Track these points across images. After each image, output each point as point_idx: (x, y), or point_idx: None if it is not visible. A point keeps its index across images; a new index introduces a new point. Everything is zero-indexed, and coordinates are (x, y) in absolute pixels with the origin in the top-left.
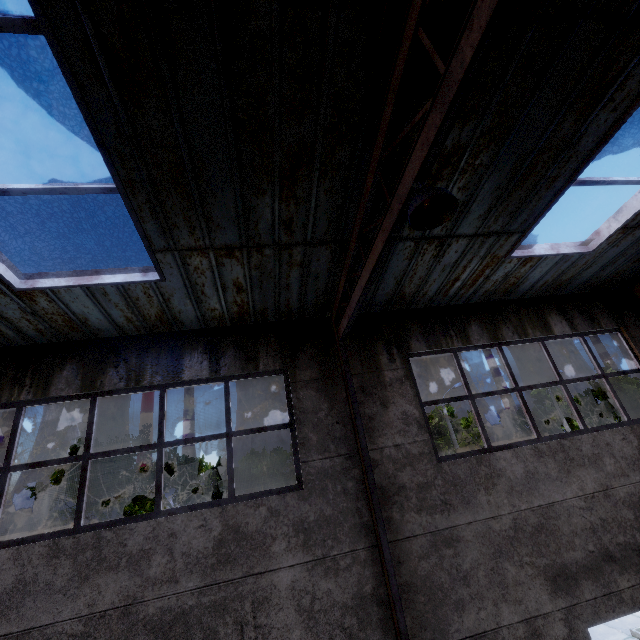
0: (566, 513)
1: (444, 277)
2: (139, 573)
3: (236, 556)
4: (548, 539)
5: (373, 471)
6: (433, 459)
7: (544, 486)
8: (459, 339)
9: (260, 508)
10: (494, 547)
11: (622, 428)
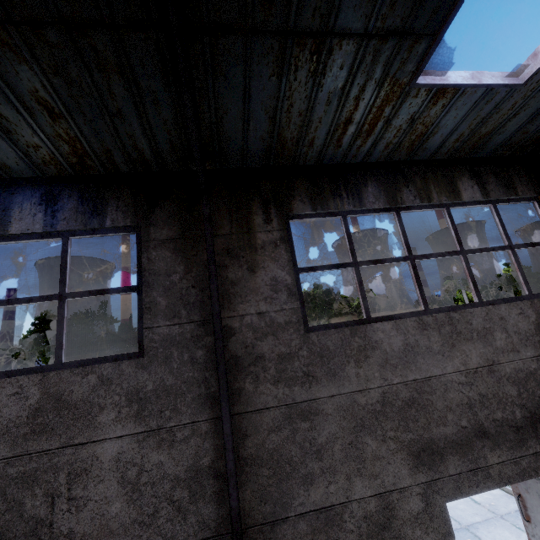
0: (443, 388)
1: (332, 115)
2: None
3: (54, 426)
4: (418, 414)
5: (229, 340)
6: (301, 329)
7: (423, 360)
8: (351, 201)
9: (89, 376)
10: (356, 421)
11: (521, 302)
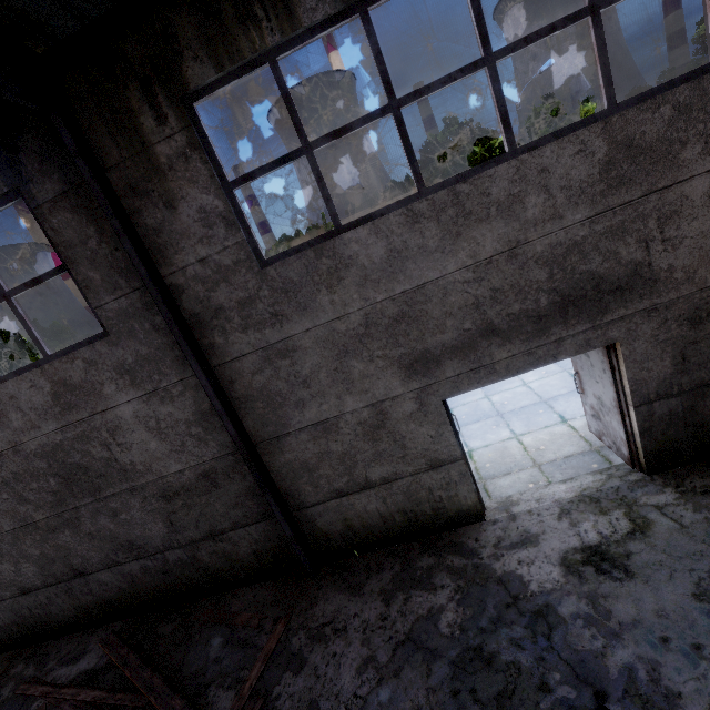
0: (441, 293)
1: None
2: (7, 427)
3: (76, 403)
4: (409, 328)
5: (180, 299)
6: (254, 266)
7: (414, 265)
8: (274, 23)
9: (76, 362)
10: (338, 349)
11: (585, 130)
